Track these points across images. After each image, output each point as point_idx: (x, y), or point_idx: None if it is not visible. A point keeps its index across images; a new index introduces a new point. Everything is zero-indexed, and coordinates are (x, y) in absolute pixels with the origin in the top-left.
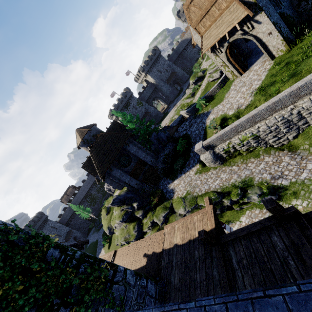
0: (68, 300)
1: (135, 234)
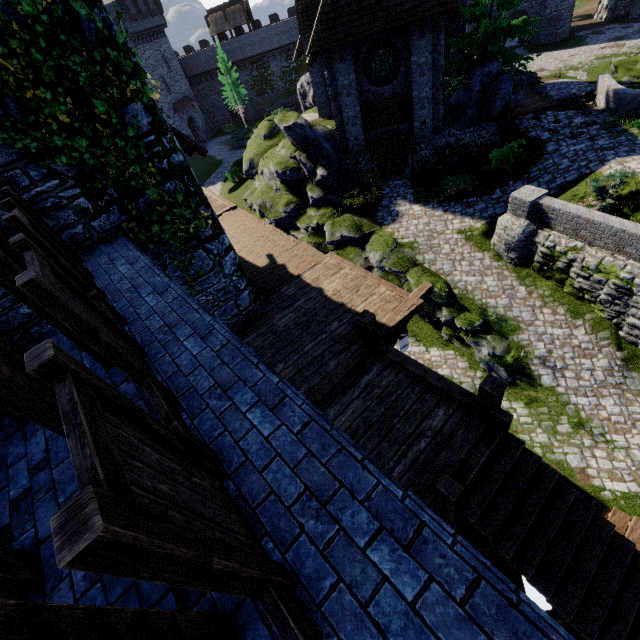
0: (128, 206)
1: (281, 215)
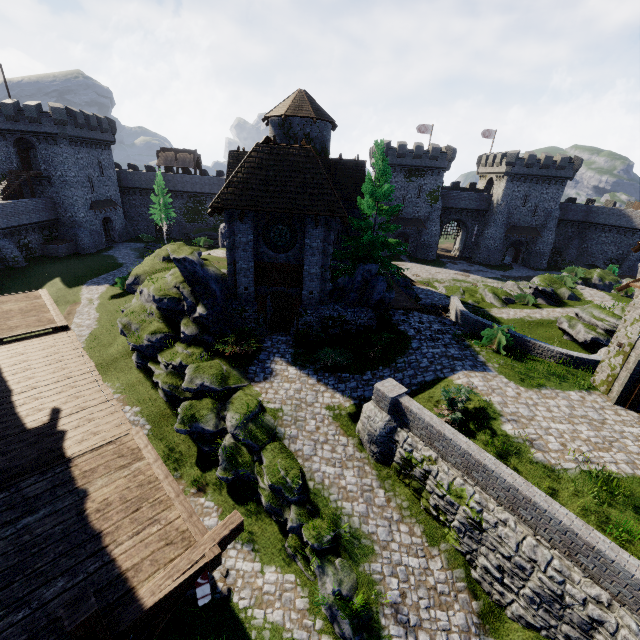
0: None
1: (143, 343)
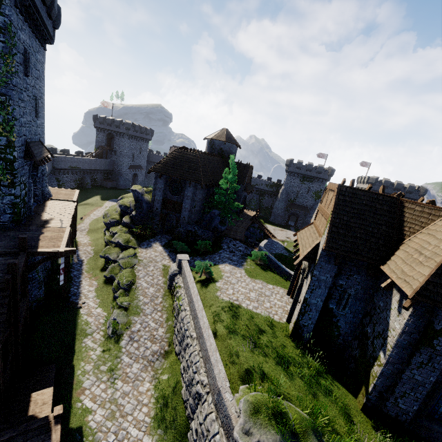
0: None
1: (107, 221)
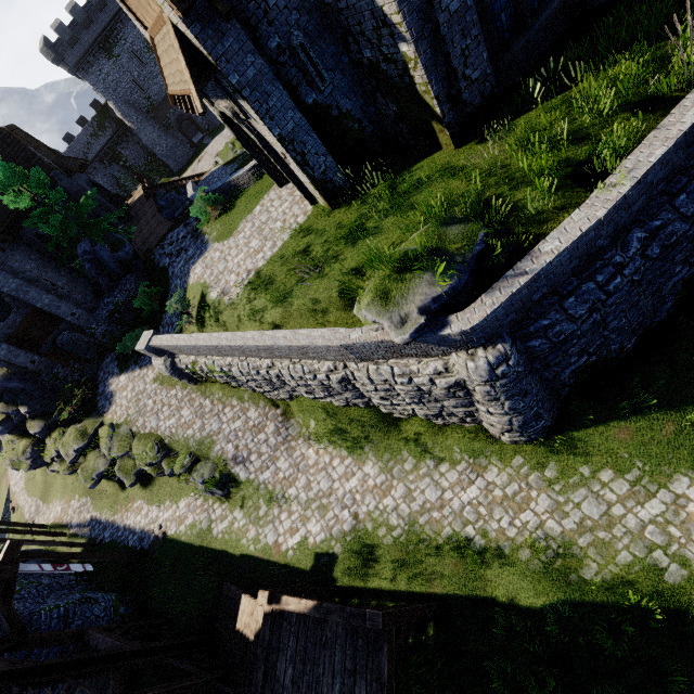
0: None
1: (28, 463)
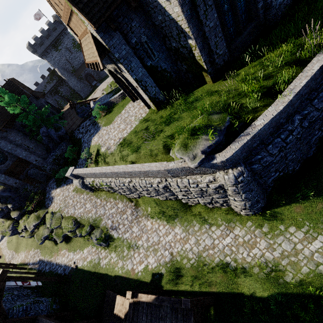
0: None
1: (10, 233)
